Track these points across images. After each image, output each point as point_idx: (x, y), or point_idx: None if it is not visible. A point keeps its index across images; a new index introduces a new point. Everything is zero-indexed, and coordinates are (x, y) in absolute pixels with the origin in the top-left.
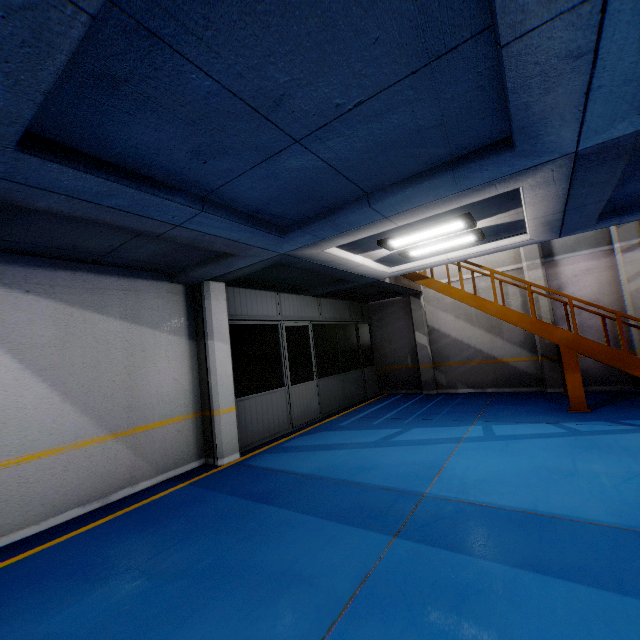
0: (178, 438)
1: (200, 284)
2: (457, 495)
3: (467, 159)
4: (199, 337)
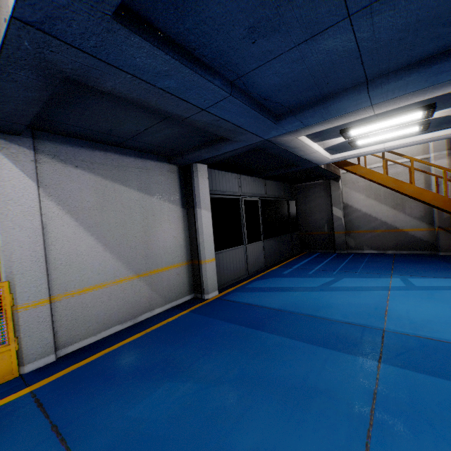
0: (177, 279)
1: (190, 165)
2: (413, 331)
3: None
4: (189, 206)
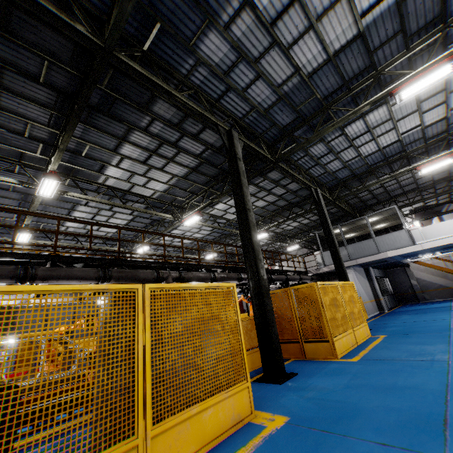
0: (375, 305)
1: (367, 268)
2: None
3: (446, 248)
4: (370, 281)
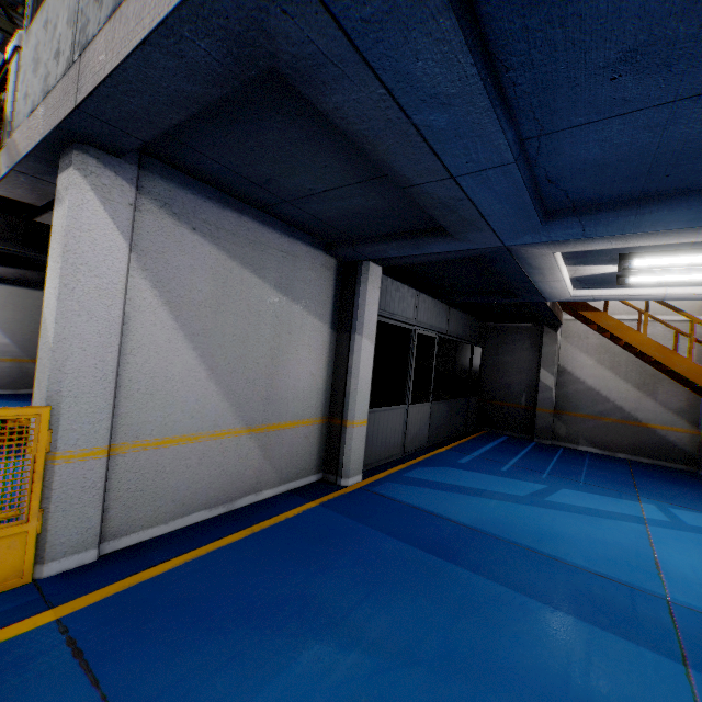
0: (304, 445)
1: (357, 263)
2: None
3: None
4: (343, 328)
